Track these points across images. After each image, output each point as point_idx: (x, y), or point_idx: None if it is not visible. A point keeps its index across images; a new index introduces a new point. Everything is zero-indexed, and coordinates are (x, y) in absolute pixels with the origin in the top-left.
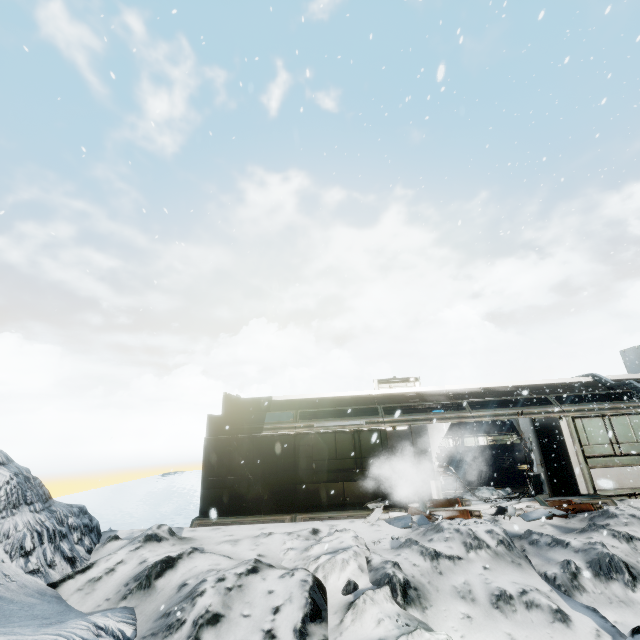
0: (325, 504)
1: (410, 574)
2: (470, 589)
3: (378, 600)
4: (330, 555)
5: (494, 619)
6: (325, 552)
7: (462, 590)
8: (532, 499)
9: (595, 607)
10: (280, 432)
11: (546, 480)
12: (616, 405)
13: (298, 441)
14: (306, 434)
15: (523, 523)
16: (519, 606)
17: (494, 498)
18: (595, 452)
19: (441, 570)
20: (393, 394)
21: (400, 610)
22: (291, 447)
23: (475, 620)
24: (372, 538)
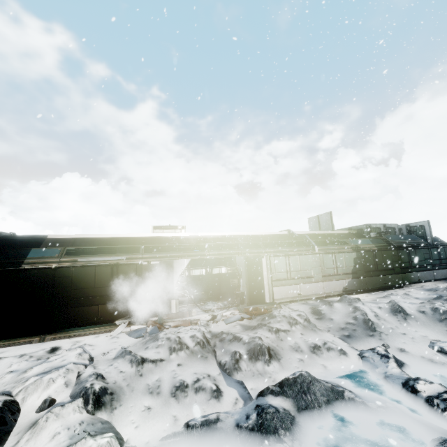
0: (79, 324)
1: (113, 381)
2: (159, 385)
3: (65, 414)
4: (40, 376)
5: (169, 406)
6: (41, 372)
7: (153, 387)
8: (236, 308)
9: (243, 380)
10: (40, 266)
11: (247, 295)
12: (295, 249)
13: (58, 274)
14: (67, 268)
15: (225, 325)
16: (190, 392)
17: (214, 309)
18: (278, 277)
19: (143, 373)
20: (159, 237)
21: (87, 417)
22: (50, 279)
23: (153, 410)
24: (105, 350)
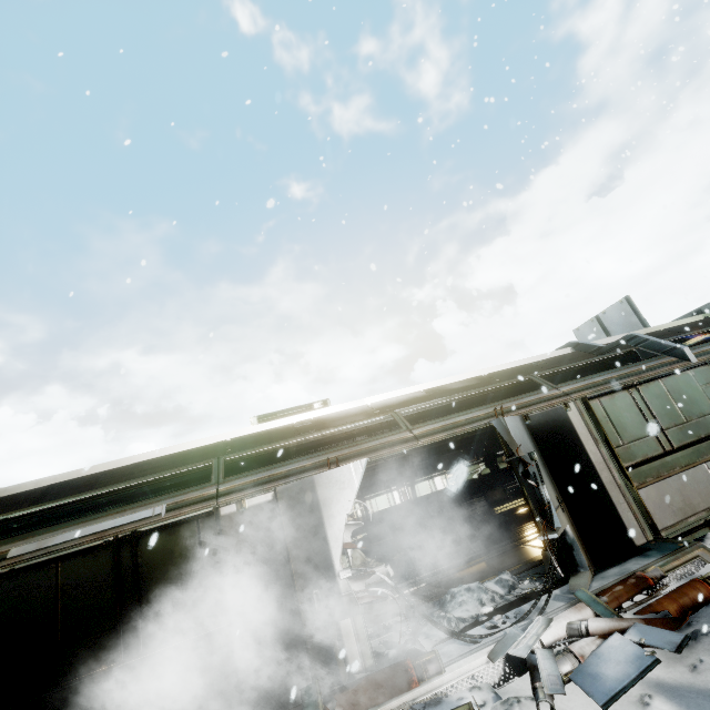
0: None
1: None
2: None
3: None
4: None
5: None
6: None
7: None
8: (565, 594)
9: None
10: None
11: (577, 538)
12: (633, 369)
13: None
14: None
15: (587, 703)
16: None
17: (488, 614)
18: (636, 456)
19: None
20: (267, 431)
21: None
22: None
23: None
24: None
